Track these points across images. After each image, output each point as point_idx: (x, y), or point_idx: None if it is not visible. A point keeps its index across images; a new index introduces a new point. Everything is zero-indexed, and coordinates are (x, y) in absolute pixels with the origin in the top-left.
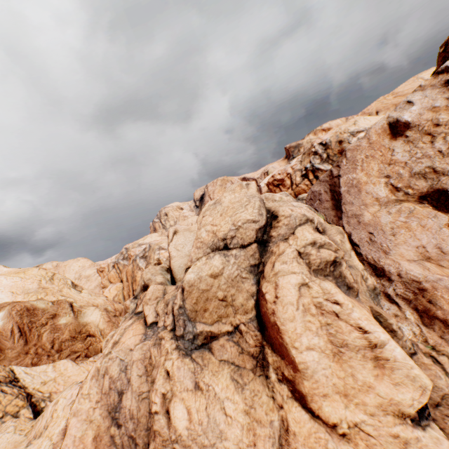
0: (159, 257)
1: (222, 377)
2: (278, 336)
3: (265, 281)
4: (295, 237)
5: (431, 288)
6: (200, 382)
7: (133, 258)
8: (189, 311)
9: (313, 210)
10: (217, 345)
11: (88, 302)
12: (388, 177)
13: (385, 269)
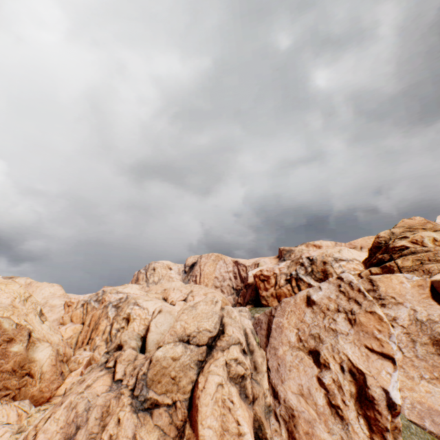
0: (131, 311)
1: (152, 436)
2: (196, 414)
3: (202, 374)
4: (228, 351)
5: (297, 416)
6: (138, 434)
7: (106, 303)
8: (149, 378)
9: (254, 332)
10: (157, 412)
11: (44, 335)
12: (298, 330)
13: (279, 393)
